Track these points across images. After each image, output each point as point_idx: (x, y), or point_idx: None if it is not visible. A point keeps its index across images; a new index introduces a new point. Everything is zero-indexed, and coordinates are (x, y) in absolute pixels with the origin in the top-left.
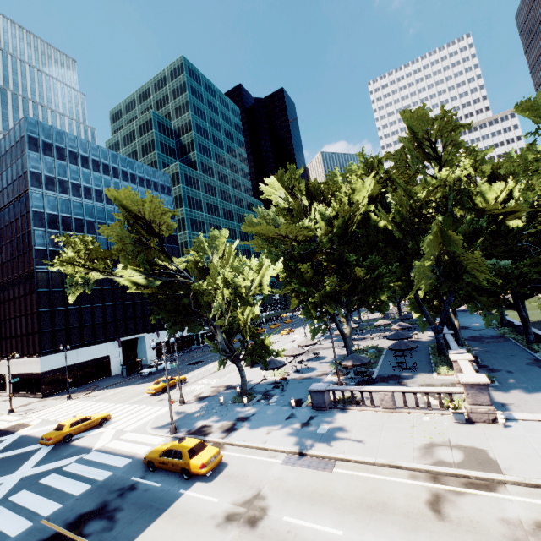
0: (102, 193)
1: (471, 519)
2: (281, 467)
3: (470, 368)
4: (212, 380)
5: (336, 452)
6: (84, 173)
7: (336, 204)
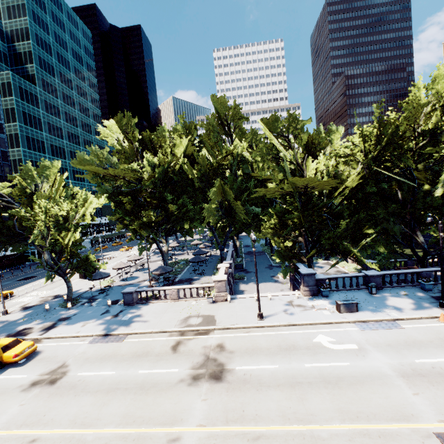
0: None
1: (189, 349)
2: (87, 345)
3: (223, 272)
4: (43, 292)
5: (129, 330)
6: None
7: (161, 154)
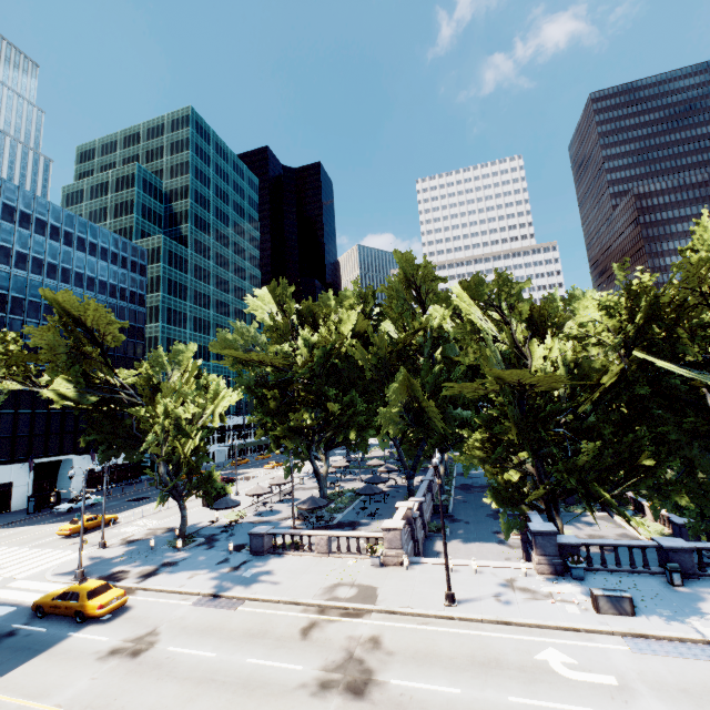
0: (43, 264)
1: (327, 638)
2: (189, 608)
3: (401, 515)
4: (152, 521)
5: (249, 593)
6: (22, 235)
7: (324, 331)
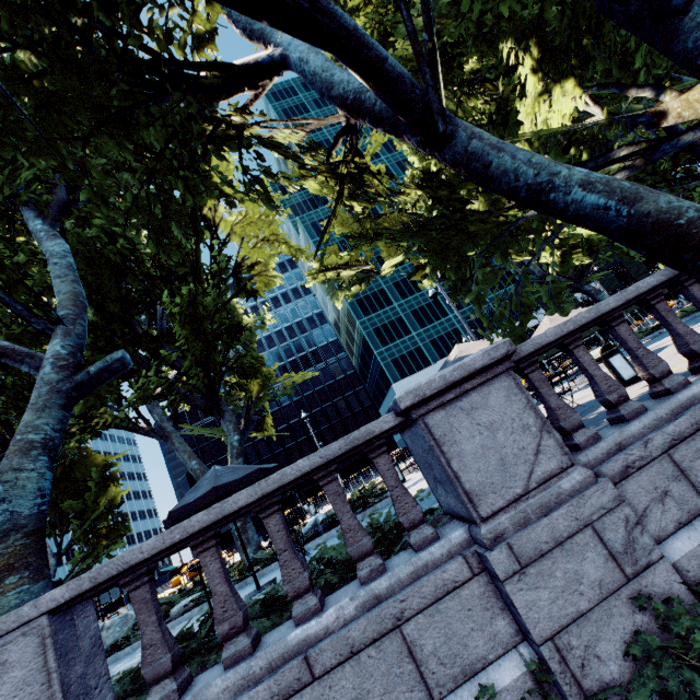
0: None
1: None
2: None
3: None
4: None
5: None
6: None
7: None
